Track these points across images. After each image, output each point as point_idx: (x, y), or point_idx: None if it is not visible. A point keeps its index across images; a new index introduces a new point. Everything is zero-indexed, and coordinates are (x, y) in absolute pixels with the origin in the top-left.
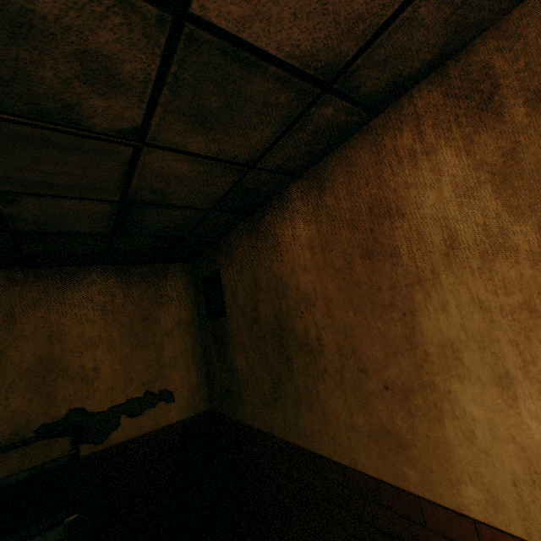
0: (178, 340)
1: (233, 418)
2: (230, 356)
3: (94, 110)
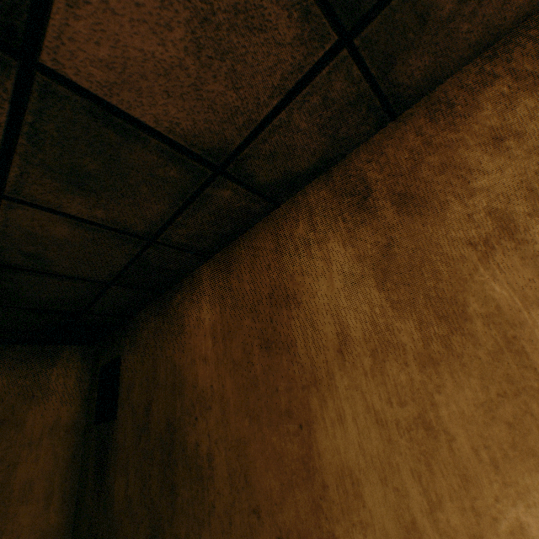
0: (46, 453)
1: None
2: (109, 480)
3: None
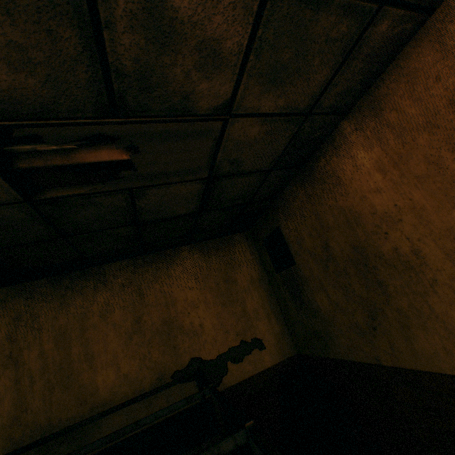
0: (255, 295)
1: (325, 357)
2: (308, 299)
3: (201, 94)
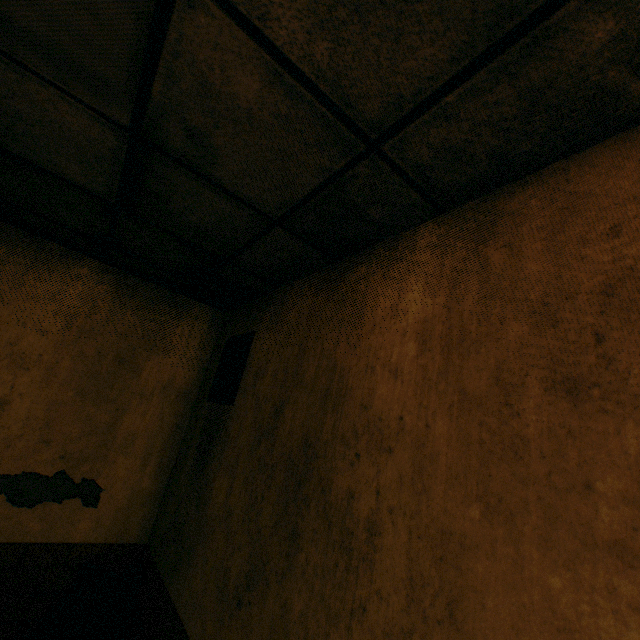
0: (154, 411)
1: (165, 585)
2: (209, 472)
3: None
